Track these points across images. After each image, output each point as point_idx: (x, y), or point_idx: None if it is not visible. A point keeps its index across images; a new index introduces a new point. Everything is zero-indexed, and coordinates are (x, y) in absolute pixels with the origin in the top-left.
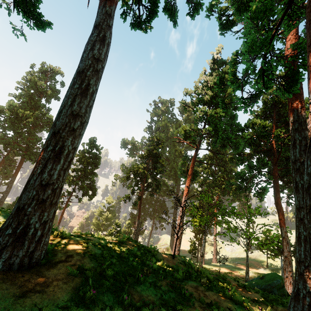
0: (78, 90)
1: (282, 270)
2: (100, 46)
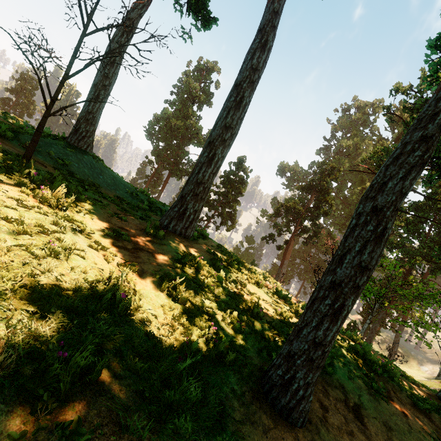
0: (233, 103)
1: None
2: (260, 54)
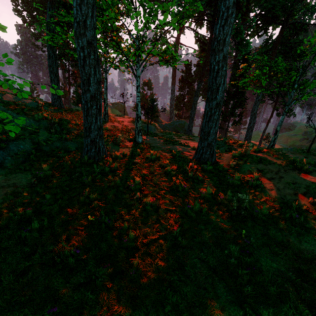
0: None
1: (275, 136)
2: None
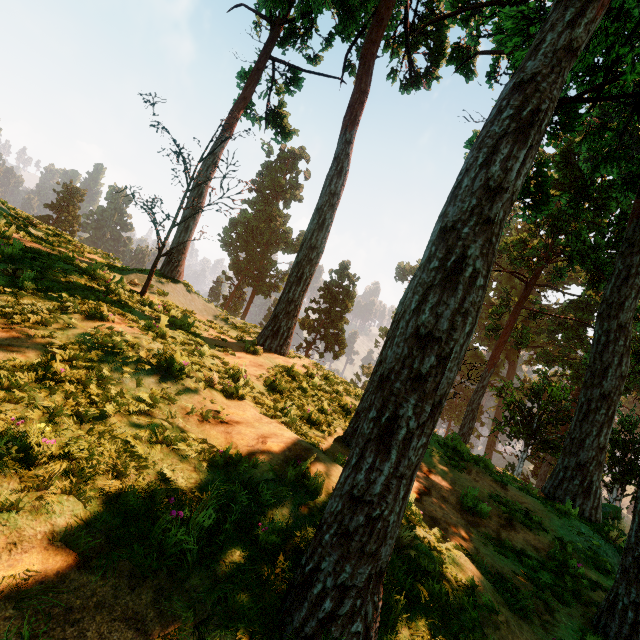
0: (316, 226)
1: None
2: (337, 180)
